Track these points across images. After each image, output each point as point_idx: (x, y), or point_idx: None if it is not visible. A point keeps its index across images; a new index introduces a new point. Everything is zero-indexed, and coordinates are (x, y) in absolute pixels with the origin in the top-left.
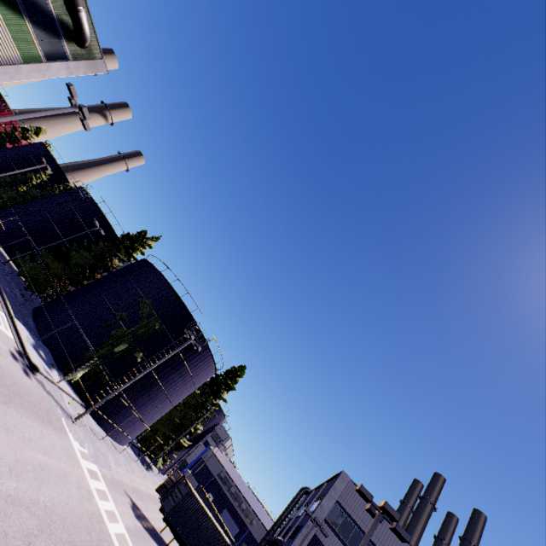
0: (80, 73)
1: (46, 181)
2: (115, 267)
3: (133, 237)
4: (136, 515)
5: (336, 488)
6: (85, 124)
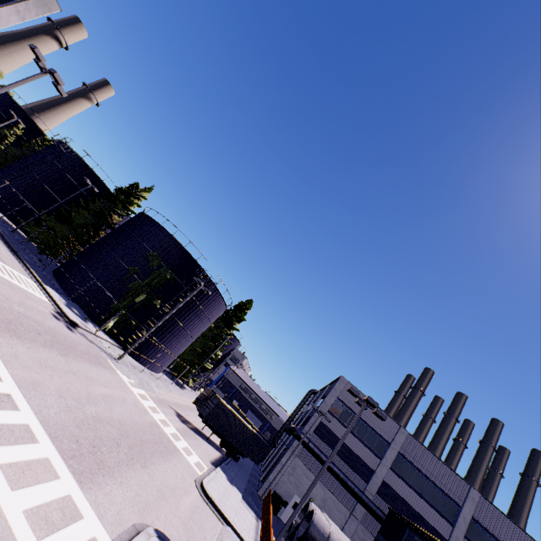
0: (32, 16)
1: (21, 136)
2: (116, 223)
3: (126, 191)
4: (182, 421)
5: (336, 388)
6: (60, 89)
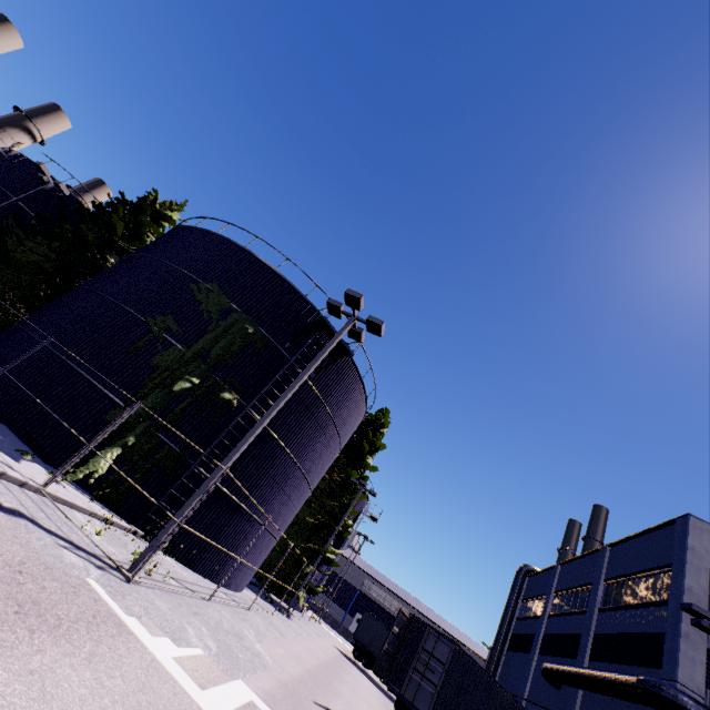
0: None
1: None
2: None
3: (132, 203)
4: None
5: (696, 549)
6: None
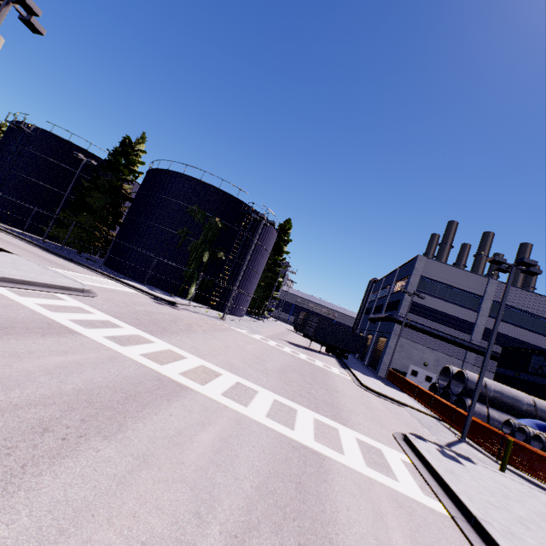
0: None
1: None
2: (129, 192)
3: (122, 151)
4: (295, 346)
5: (417, 268)
6: (34, 24)
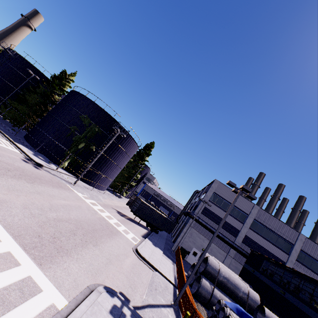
0: None
1: None
2: (57, 100)
3: (59, 77)
4: (121, 215)
5: (213, 187)
6: None
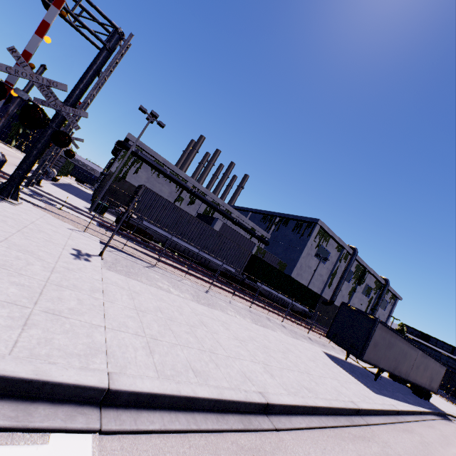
0: None
1: None
2: None
3: None
4: None
5: None
6: None
